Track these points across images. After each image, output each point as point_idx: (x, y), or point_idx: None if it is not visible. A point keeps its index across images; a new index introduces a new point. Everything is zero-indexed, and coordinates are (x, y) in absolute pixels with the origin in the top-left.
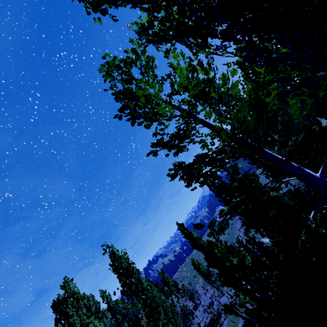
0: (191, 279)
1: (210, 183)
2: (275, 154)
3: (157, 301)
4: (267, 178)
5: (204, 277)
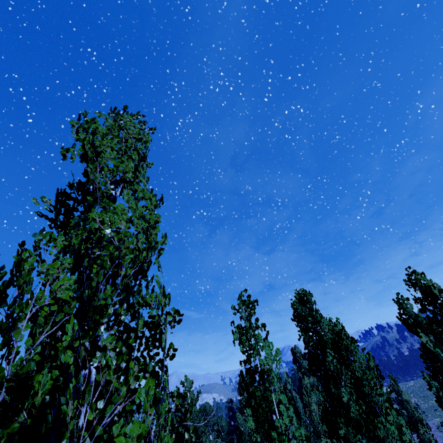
0: (433, 408)
1: None
2: None
3: None
4: None
5: None
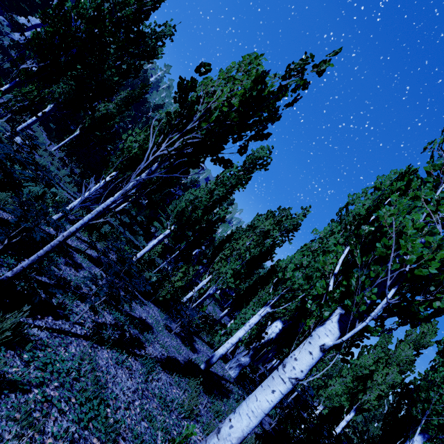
0: None
1: None
2: None
3: None
4: None
5: None
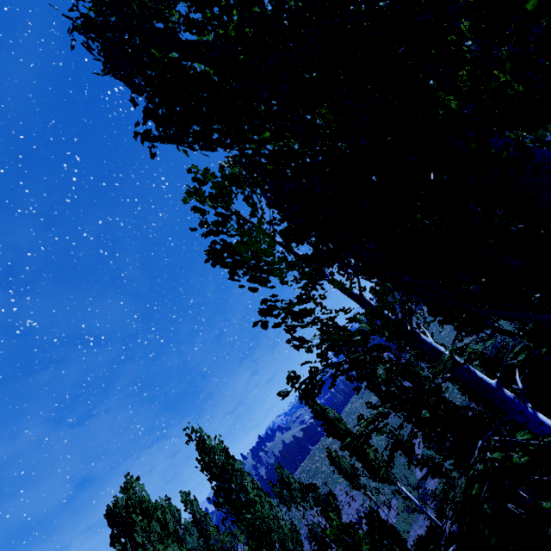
0: (328, 476)
1: (349, 354)
2: (436, 345)
3: (269, 525)
4: (450, 323)
5: (346, 479)
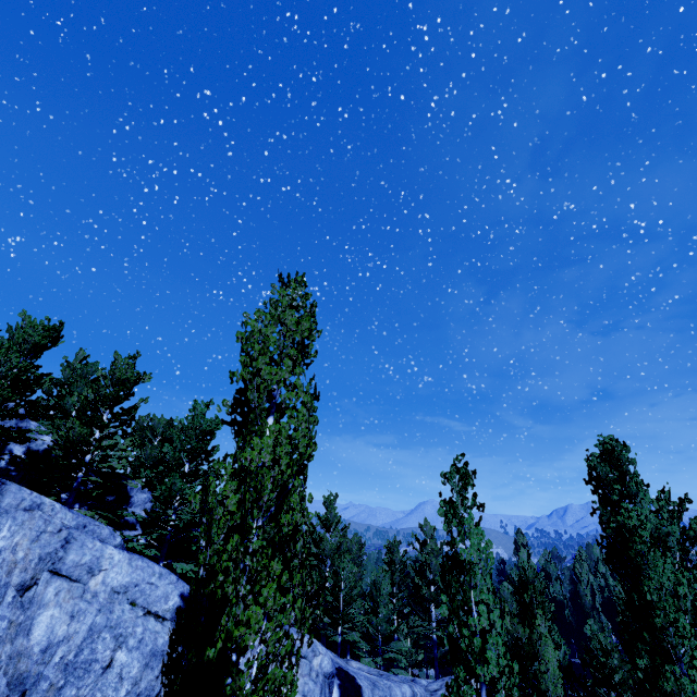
0: None
1: None
2: None
3: None
4: None
5: None
